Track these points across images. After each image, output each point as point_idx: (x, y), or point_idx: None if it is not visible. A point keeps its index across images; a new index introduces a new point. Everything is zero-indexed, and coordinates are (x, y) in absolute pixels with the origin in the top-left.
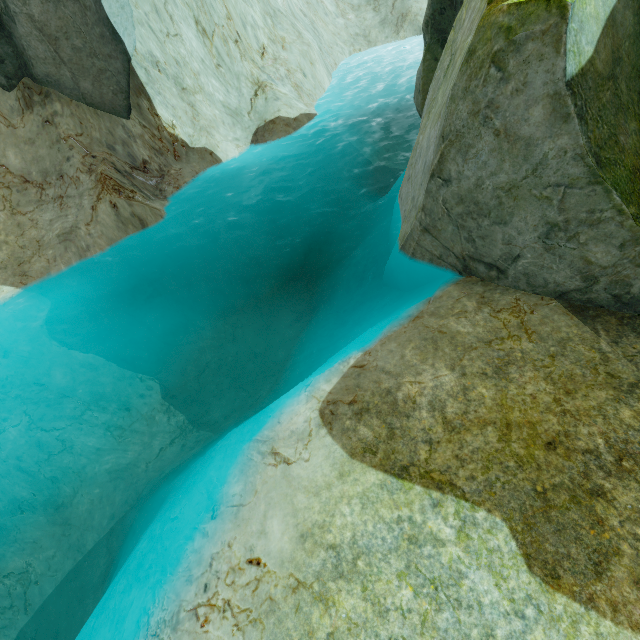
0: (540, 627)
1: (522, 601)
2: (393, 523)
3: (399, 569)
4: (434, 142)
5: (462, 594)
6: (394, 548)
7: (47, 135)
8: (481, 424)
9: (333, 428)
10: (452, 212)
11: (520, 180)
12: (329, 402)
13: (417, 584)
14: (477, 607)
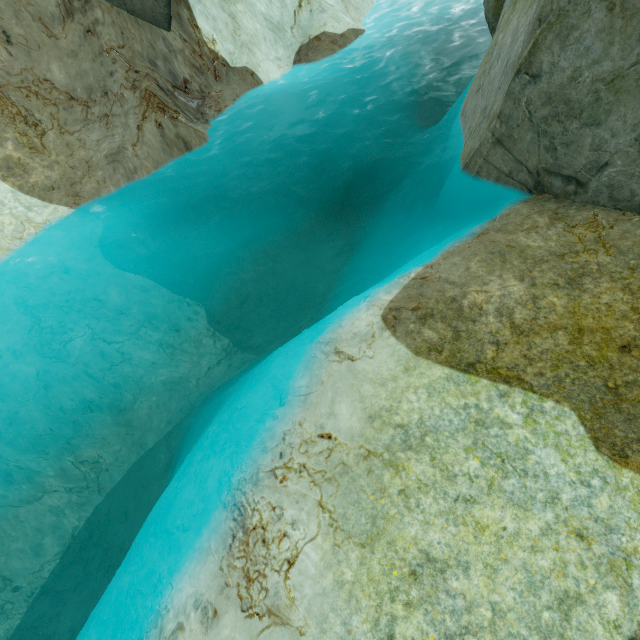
0: (605, 494)
1: (588, 474)
2: (460, 409)
3: (466, 445)
4: (525, 30)
5: (528, 466)
6: (461, 428)
7: (89, 47)
8: (551, 329)
9: (397, 331)
10: (535, 116)
11: (628, 68)
12: (391, 309)
13: (484, 457)
14: (543, 476)
